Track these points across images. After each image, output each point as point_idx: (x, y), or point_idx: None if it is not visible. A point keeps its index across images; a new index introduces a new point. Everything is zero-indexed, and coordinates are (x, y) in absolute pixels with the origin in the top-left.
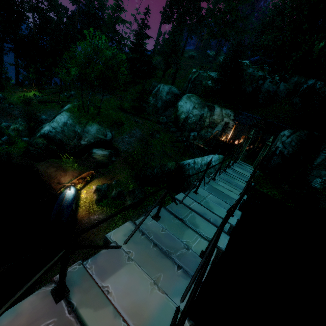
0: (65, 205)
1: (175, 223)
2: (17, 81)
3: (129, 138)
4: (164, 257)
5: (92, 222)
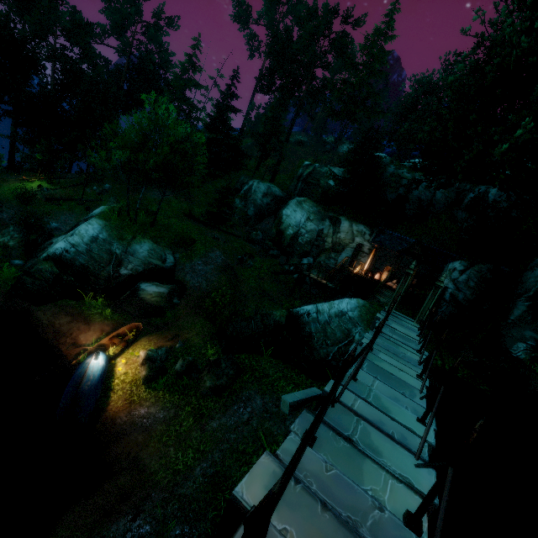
0: (86, 389)
1: (342, 448)
2: (10, 162)
3: (204, 266)
4: (349, 535)
5: (136, 422)
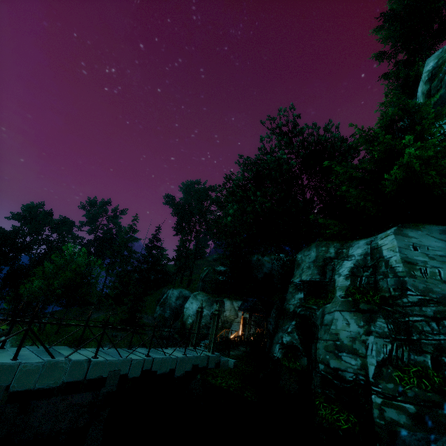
0: None
1: None
2: None
3: None
4: None
5: None
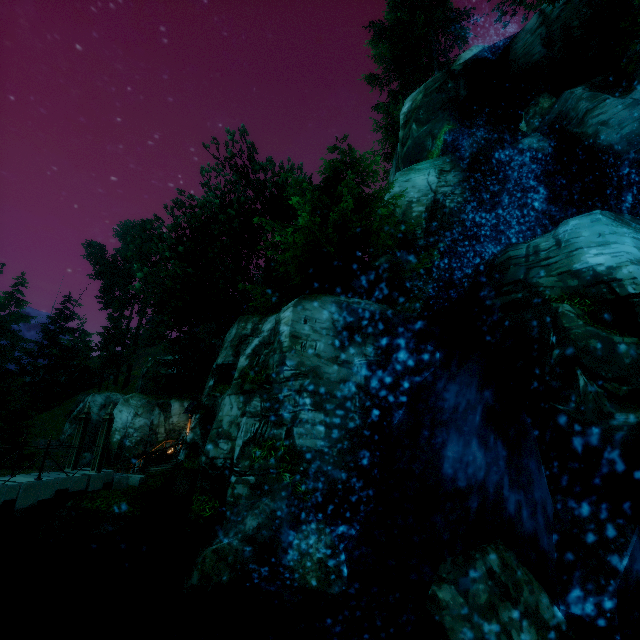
0: None
1: None
2: None
3: None
4: None
5: None
